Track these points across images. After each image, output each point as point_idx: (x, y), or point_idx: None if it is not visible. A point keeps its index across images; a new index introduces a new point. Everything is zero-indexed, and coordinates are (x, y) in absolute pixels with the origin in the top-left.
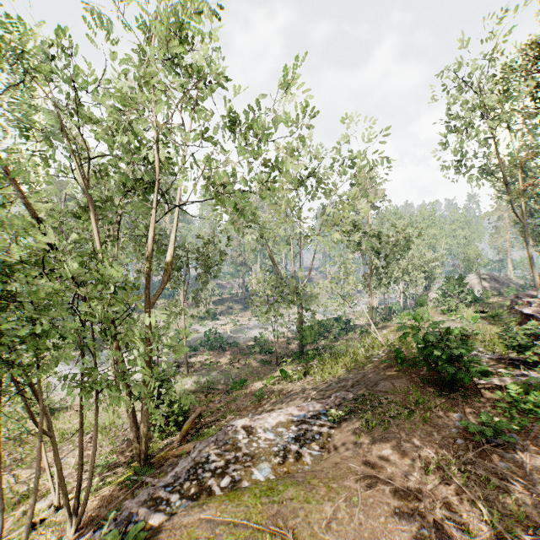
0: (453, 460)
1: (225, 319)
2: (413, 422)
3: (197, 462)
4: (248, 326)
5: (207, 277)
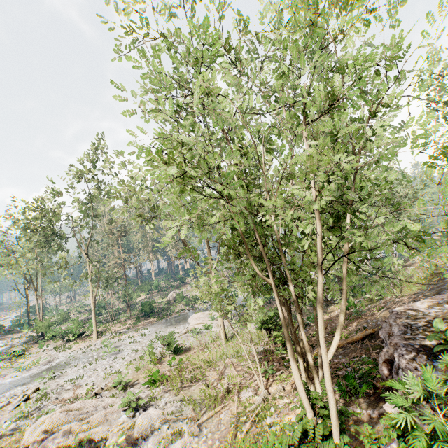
0: None
1: None
2: None
3: (404, 325)
4: None
5: None
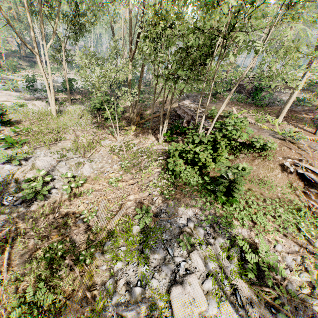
0: (232, 103)
1: (25, 72)
2: (217, 100)
3: (188, 109)
4: (56, 79)
5: (82, 34)
